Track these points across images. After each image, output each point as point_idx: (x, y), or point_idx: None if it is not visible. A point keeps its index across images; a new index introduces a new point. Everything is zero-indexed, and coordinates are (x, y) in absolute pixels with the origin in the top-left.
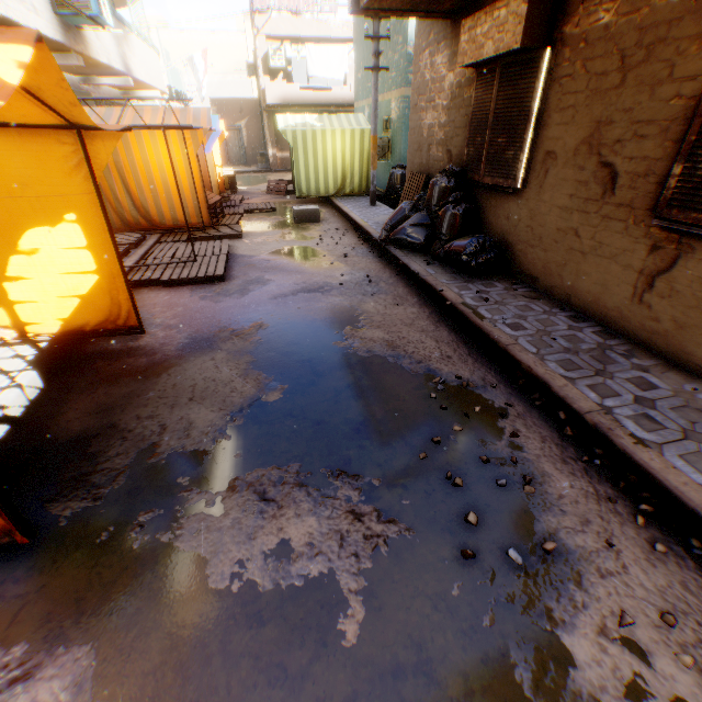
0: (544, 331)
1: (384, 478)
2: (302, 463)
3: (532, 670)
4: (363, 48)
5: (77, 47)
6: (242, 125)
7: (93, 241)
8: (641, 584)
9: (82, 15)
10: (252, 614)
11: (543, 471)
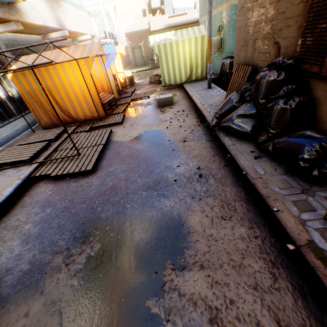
0: None
1: None
2: None
3: None
4: None
5: (11, 17)
6: (141, 45)
7: None
8: None
9: None
10: None
11: None
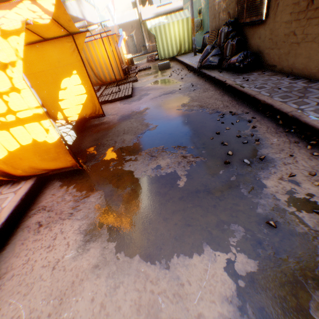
0: (275, 87)
1: (195, 146)
2: (164, 145)
3: (248, 189)
4: None
5: None
6: (133, 34)
7: (83, 81)
8: (302, 165)
9: None
10: (149, 182)
11: (265, 137)
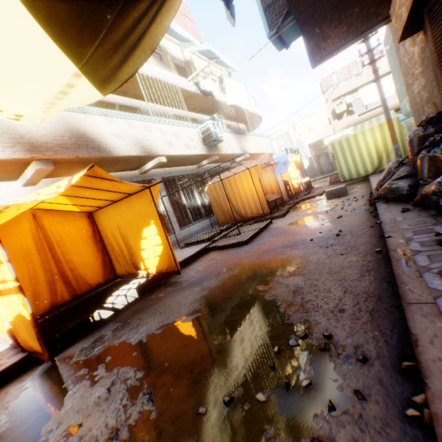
0: None
1: (160, 414)
2: (145, 372)
3: None
4: (394, 69)
5: (213, 153)
6: (328, 150)
7: (159, 231)
8: None
9: (210, 141)
10: None
11: None
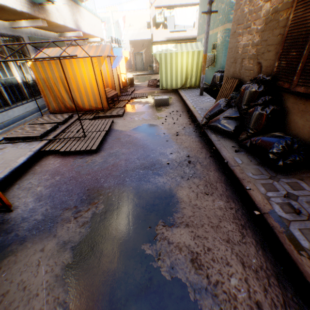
0: None
1: None
2: None
3: None
4: (204, 5)
5: (39, 15)
6: (143, 52)
7: None
8: None
9: None
10: None
11: None
